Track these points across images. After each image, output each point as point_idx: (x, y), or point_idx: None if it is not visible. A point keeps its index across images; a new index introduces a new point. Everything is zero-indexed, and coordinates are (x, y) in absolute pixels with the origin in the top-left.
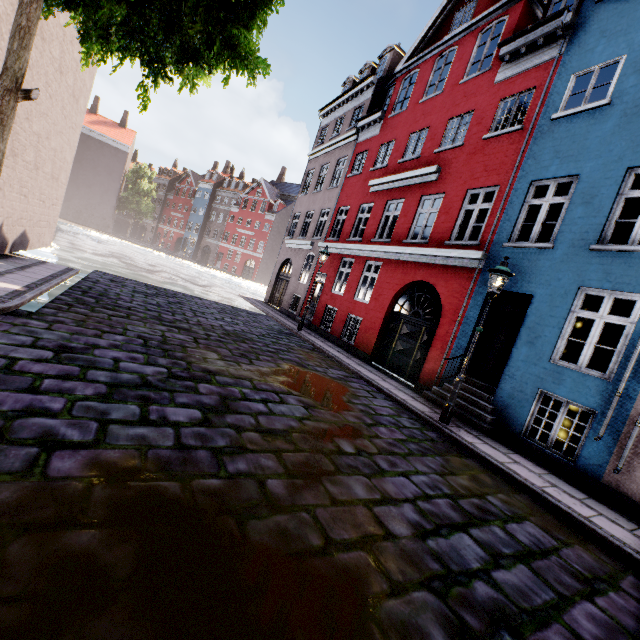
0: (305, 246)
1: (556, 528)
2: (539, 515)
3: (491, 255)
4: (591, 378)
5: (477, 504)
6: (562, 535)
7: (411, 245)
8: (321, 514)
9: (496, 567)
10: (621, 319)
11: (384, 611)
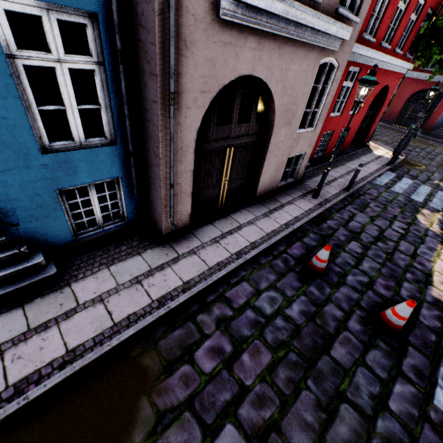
0: None
1: None
2: None
3: None
4: None
5: None
6: None
7: (424, 71)
8: None
9: None
10: None
11: None
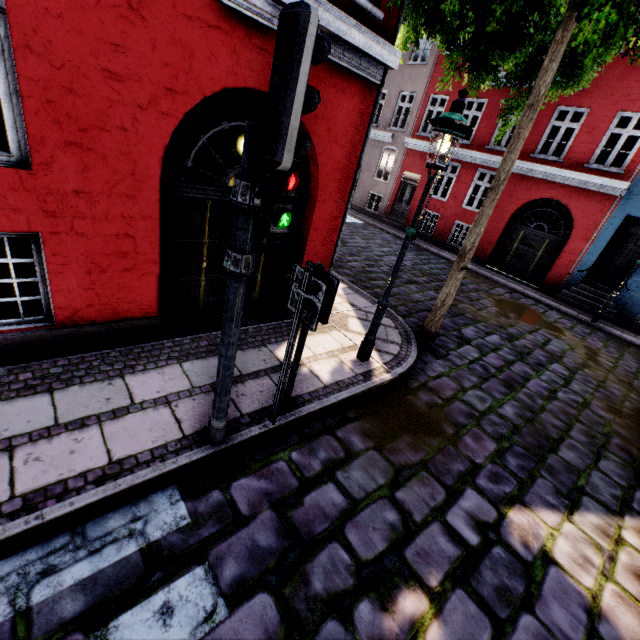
0: (380, 137)
1: None
2: None
3: (634, 186)
4: None
5: None
6: None
7: (540, 161)
8: None
9: None
10: None
11: None
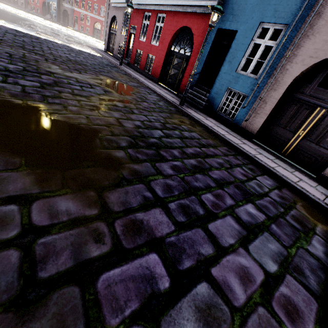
0: (123, 4)
1: (206, 135)
2: (202, 132)
3: (223, 2)
4: (250, 78)
5: (174, 126)
6: (206, 137)
7: None
8: (92, 117)
9: (166, 138)
10: (273, 42)
11: (105, 138)
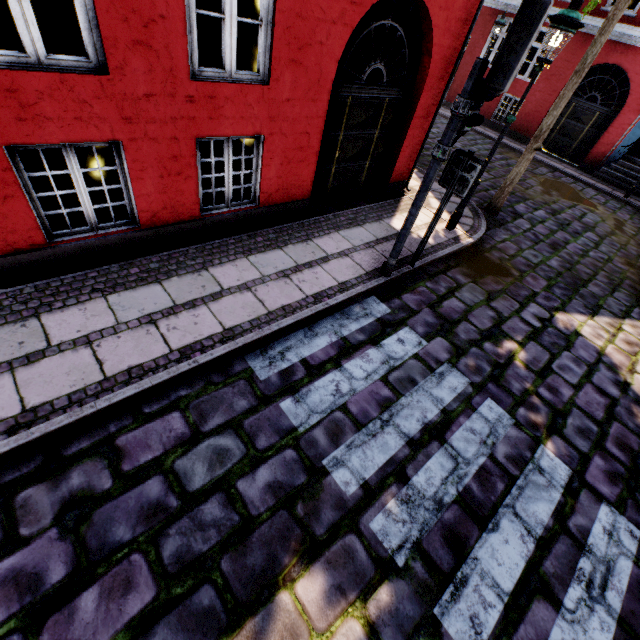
0: None
1: None
2: None
3: None
4: None
5: None
6: None
7: None
8: None
9: None
10: None
11: None
